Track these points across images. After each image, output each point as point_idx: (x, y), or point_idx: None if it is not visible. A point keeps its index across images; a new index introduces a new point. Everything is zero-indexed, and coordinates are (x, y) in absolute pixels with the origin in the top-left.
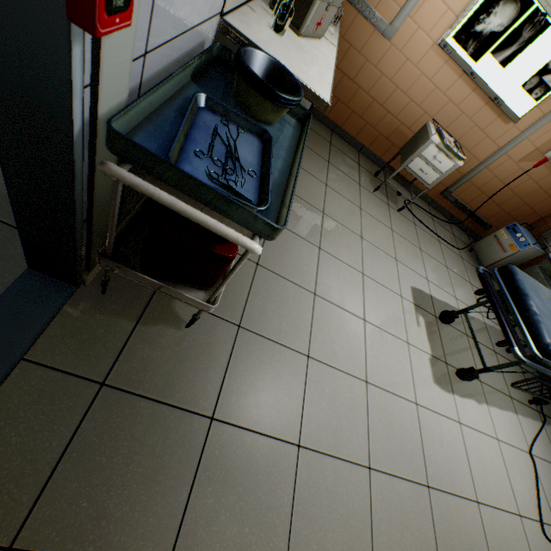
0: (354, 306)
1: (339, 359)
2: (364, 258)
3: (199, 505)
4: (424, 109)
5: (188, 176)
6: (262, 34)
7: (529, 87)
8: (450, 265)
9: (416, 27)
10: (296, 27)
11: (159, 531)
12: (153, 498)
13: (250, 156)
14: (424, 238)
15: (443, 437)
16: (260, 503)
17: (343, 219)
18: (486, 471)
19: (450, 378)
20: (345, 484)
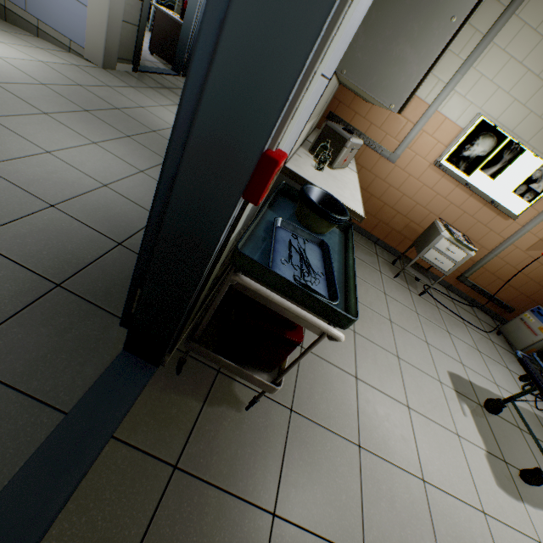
0: (395, 390)
1: (390, 451)
2: (396, 341)
3: None
4: (430, 210)
5: (287, 281)
6: (309, 172)
7: (519, 192)
8: (482, 348)
9: (414, 154)
10: (329, 164)
11: None
12: None
13: (315, 260)
14: (449, 321)
15: None
16: None
17: (371, 304)
18: None
19: (514, 481)
20: None
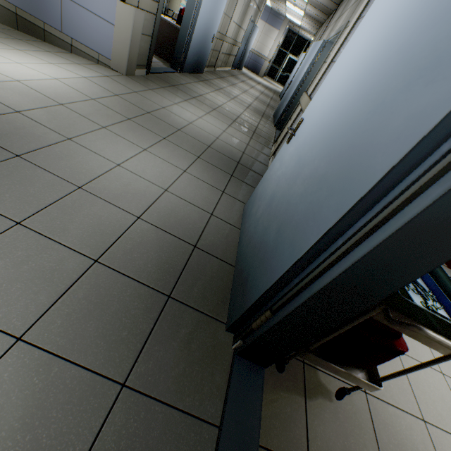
0: (427, 358)
1: (446, 421)
2: None
3: None
4: None
5: (445, 321)
6: None
7: None
8: None
9: None
10: None
11: None
12: None
13: None
14: None
15: None
16: None
17: None
18: None
19: None
20: None
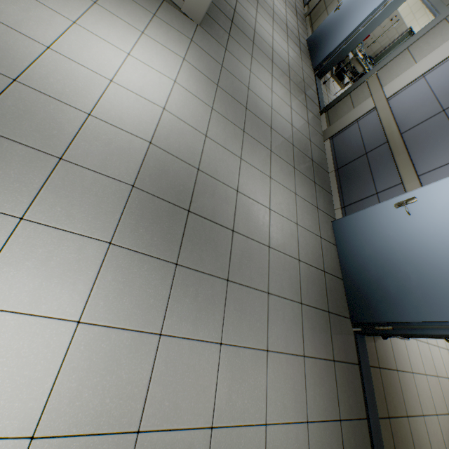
0: None
1: None
2: None
3: (405, 398)
4: None
5: None
6: None
7: None
8: None
9: None
10: None
11: (402, 407)
12: (398, 399)
13: None
14: None
15: (436, 355)
16: (412, 394)
17: None
18: (447, 364)
19: None
20: (423, 382)
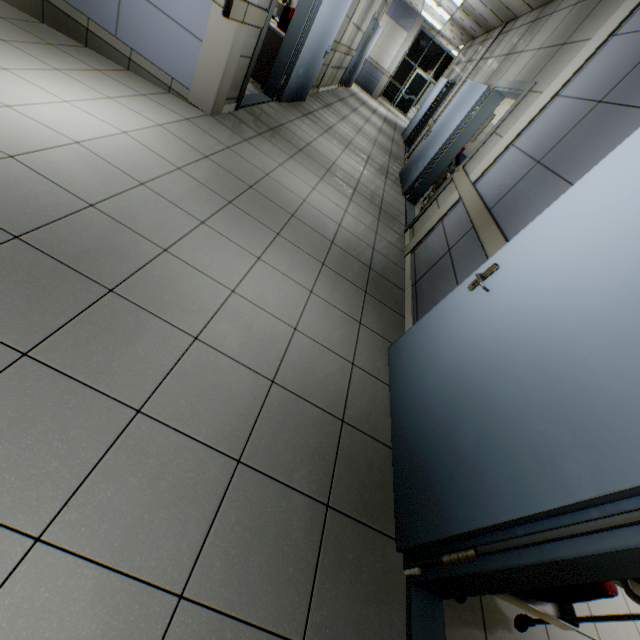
0: None
1: (621, 639)
2: None
3: None
4: None
5: None
6: None
7: None
8: None
9: None
10: None
11: None
12: None
13: None
14: None
15: None
16: None
17: None
18: None
19: None
20: None
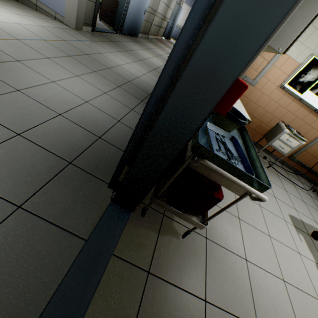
0: (261, 226)
1: (263, 262)
2: None
3: None
4: (274, 115)
5: (229, 163)
6: None
7: None
8: (305, 200)
9: (267, 80)
10: None
11: None
12: None
13: (231, 149)
14: (285, 184)
15: None
16: None
17: None
18: None
19: None
20: None
